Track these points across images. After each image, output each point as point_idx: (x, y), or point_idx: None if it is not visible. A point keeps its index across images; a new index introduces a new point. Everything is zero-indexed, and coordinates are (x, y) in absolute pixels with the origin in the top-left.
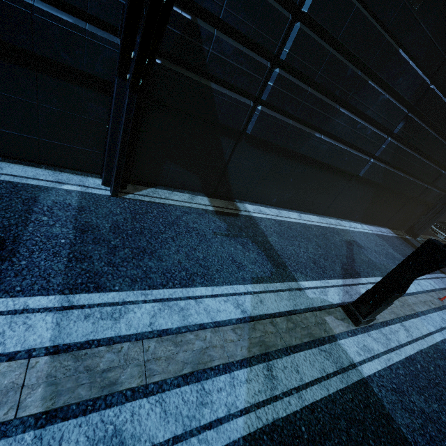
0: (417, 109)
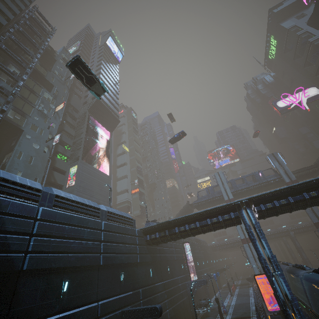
0: (165, 288)
